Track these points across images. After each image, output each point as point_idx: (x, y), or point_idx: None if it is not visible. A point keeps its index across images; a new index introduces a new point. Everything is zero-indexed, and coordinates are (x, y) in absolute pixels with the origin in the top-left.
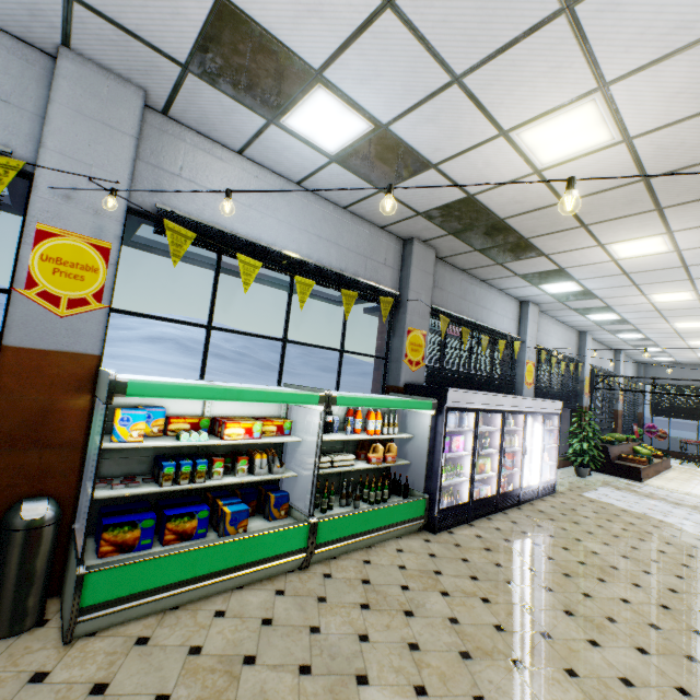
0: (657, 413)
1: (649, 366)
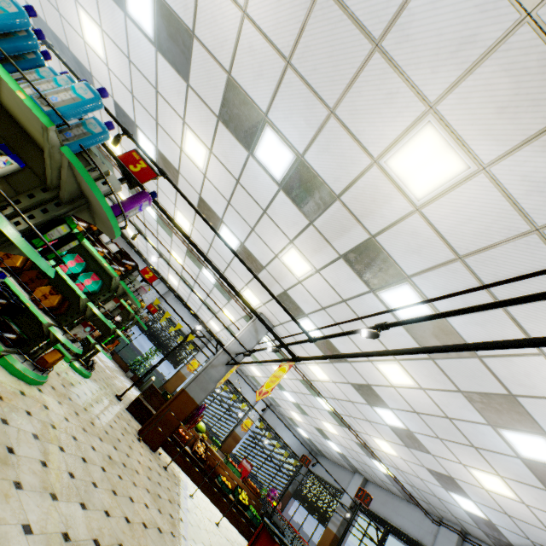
0: (295, 495)
1: (317, 456)
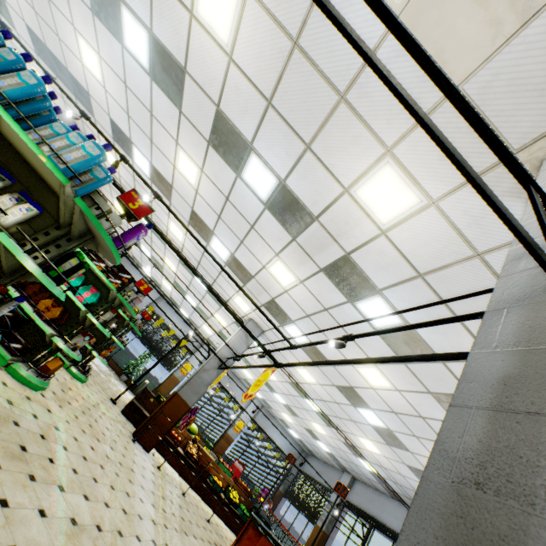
0: (286, 495)
1: (308, 456)
